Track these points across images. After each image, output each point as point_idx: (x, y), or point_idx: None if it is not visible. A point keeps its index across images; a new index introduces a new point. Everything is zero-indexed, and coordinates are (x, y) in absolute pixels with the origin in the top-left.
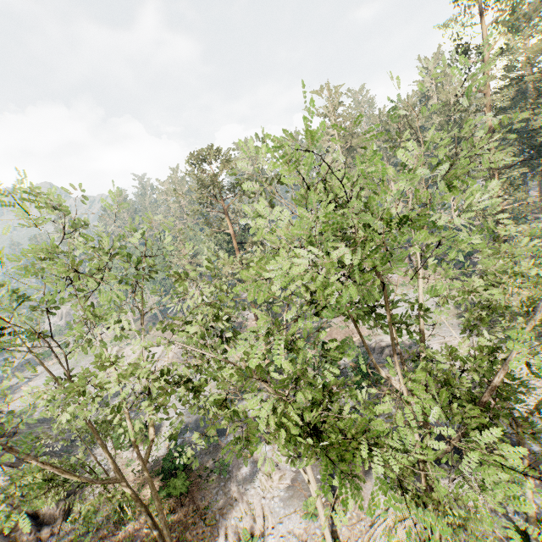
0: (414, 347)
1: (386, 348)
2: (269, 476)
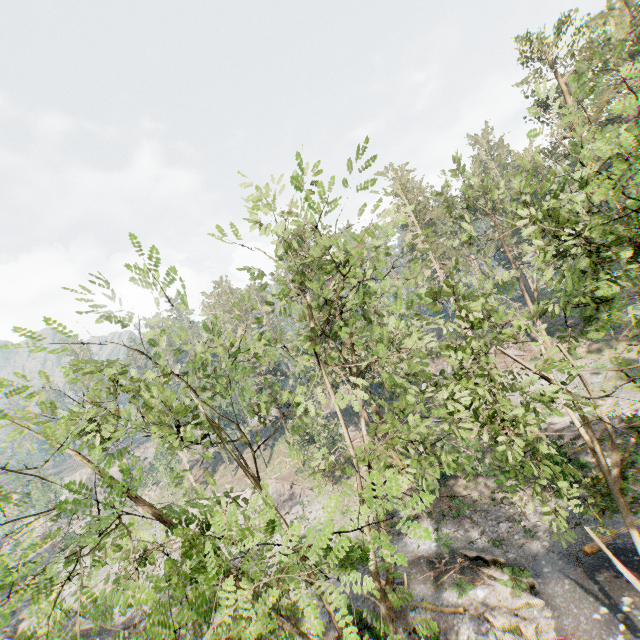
0: (599, 423)
1: (563, 430)
2: (515, 632)
